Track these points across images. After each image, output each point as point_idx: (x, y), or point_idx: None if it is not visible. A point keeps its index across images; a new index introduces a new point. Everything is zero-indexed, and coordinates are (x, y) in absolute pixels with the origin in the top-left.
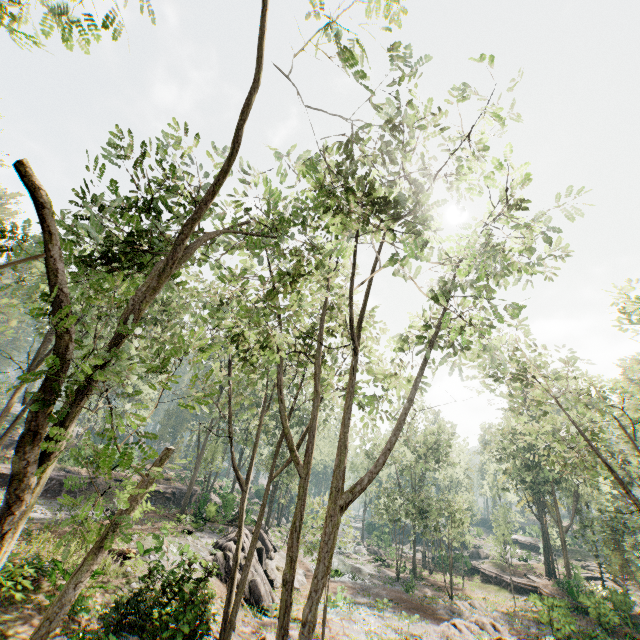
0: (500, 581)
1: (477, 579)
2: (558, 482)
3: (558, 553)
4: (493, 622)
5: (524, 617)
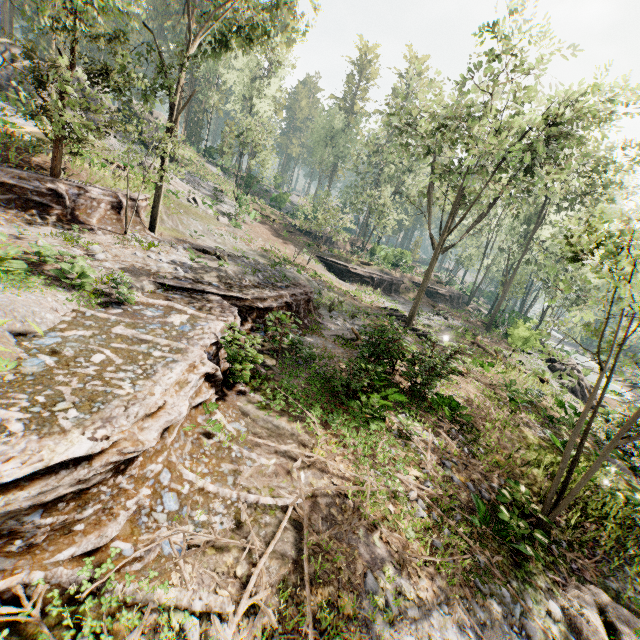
0: None
1: None
2: None
3: None
4: None
5: None
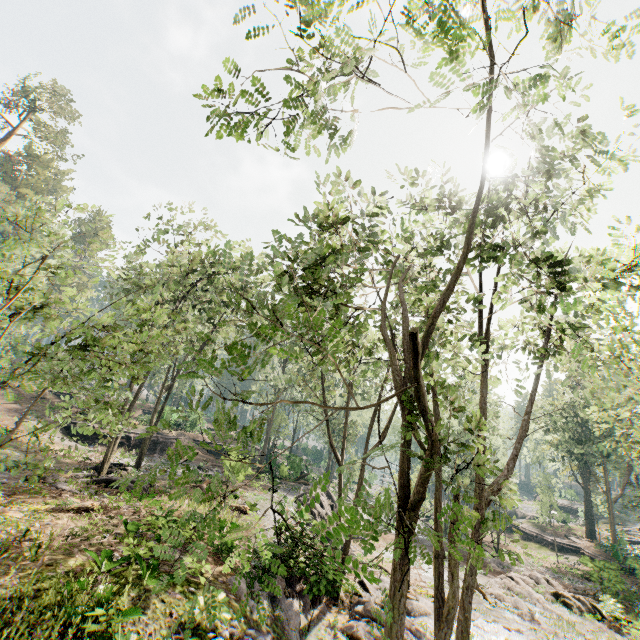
0: (541, 540)
1: (517, 537)
2: (607, 455)
3: (596, 517)
4: (546, 578)
5: (568, 573)
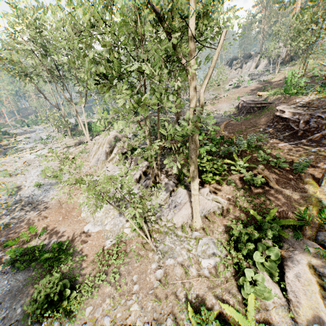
0: None
1: None
2: None
3: None
4: None
5: None
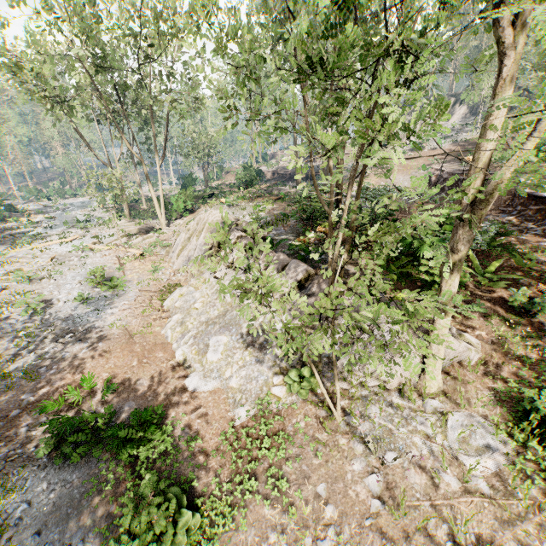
0: None
1: None
2: None
3: None
4: None
5: None
